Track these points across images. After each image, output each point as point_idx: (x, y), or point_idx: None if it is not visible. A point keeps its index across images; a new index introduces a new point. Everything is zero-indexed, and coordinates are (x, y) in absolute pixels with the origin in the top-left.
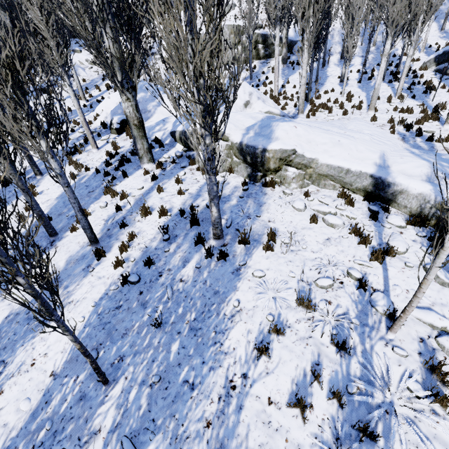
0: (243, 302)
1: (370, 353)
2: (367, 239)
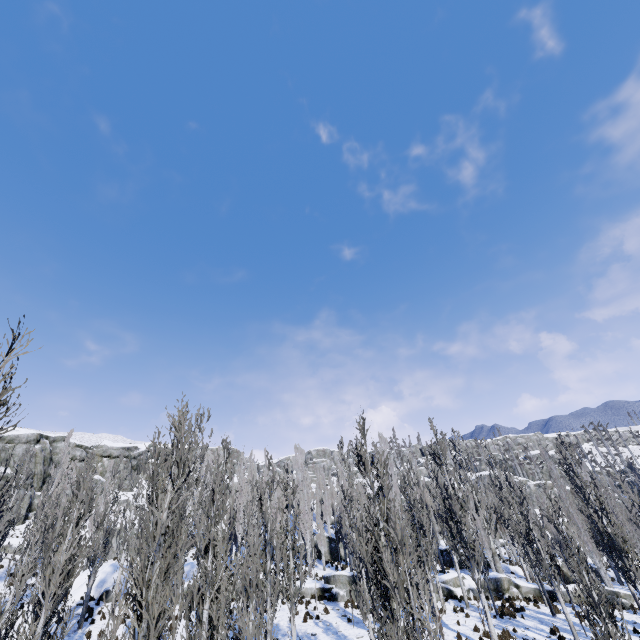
0: (278, 619)
1: (314, 614)
2: (302, 600)
